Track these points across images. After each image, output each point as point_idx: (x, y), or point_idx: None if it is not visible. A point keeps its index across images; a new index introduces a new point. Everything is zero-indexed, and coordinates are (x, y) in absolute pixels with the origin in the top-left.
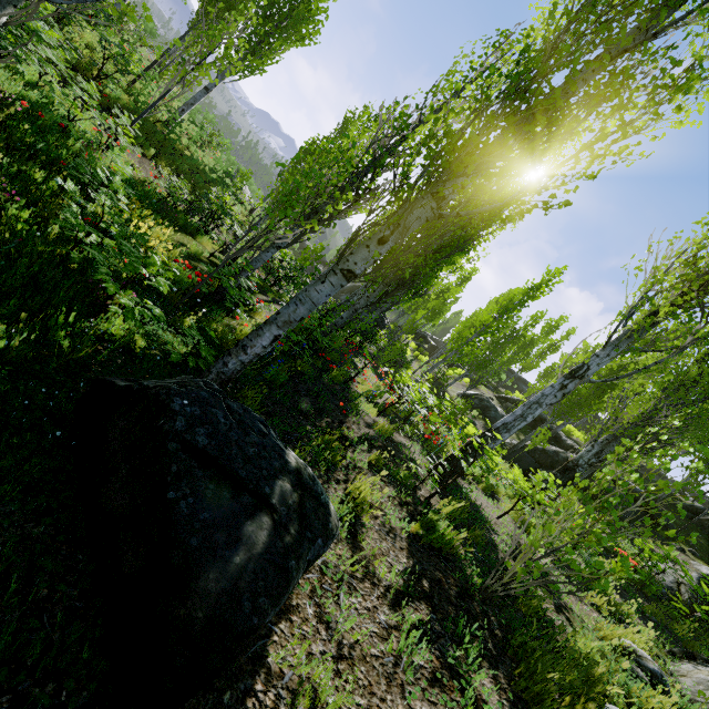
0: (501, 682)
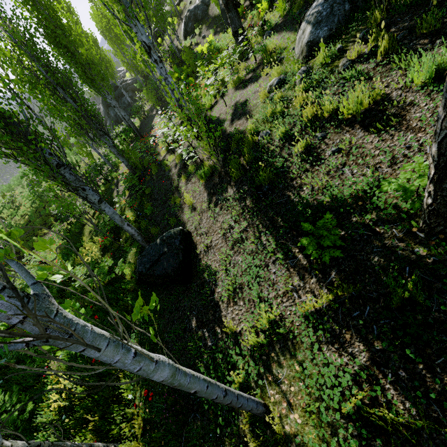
0: (232, 185)
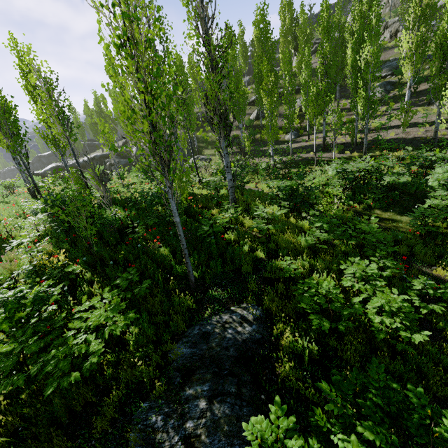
0: None
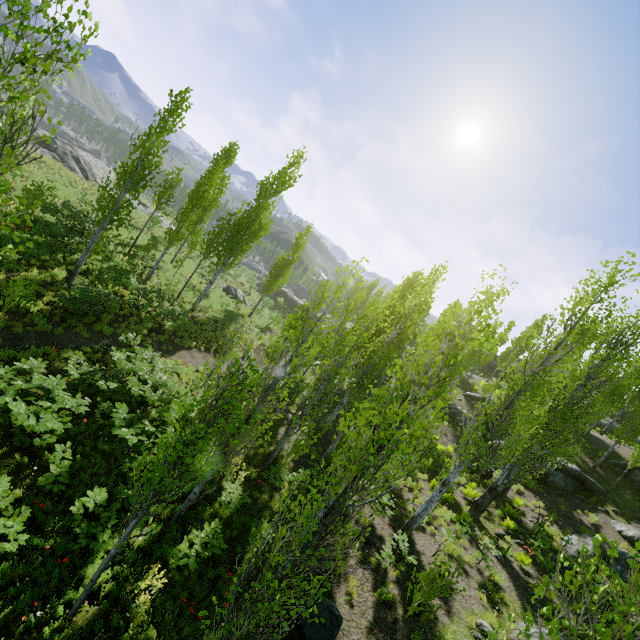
0: None
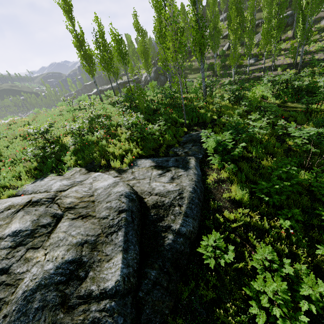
0: None
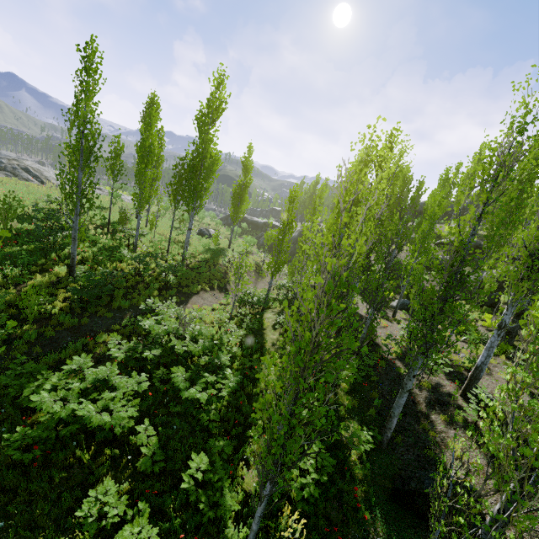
0: None
